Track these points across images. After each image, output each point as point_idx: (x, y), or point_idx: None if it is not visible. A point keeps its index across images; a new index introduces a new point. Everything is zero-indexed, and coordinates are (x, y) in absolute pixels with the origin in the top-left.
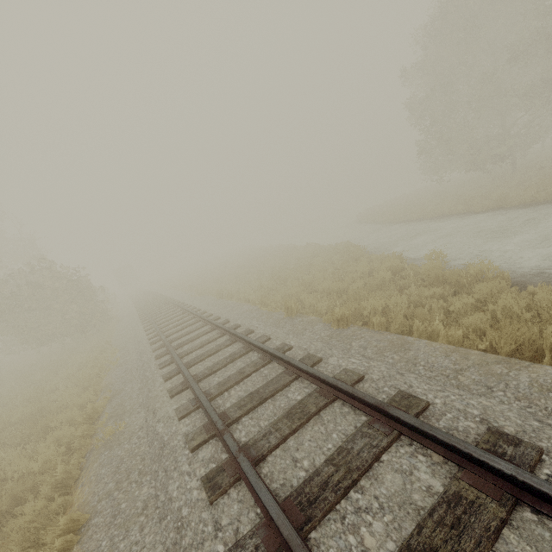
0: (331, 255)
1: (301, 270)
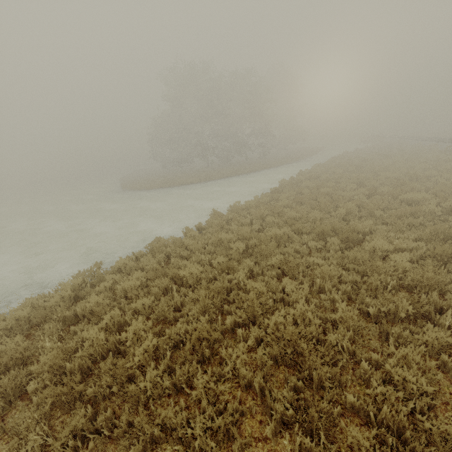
0: (361, 150)
1: (378, 149)
